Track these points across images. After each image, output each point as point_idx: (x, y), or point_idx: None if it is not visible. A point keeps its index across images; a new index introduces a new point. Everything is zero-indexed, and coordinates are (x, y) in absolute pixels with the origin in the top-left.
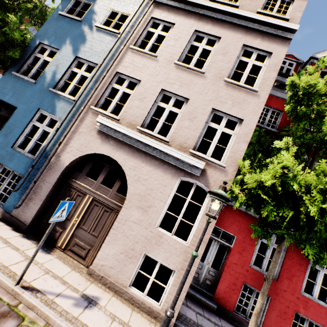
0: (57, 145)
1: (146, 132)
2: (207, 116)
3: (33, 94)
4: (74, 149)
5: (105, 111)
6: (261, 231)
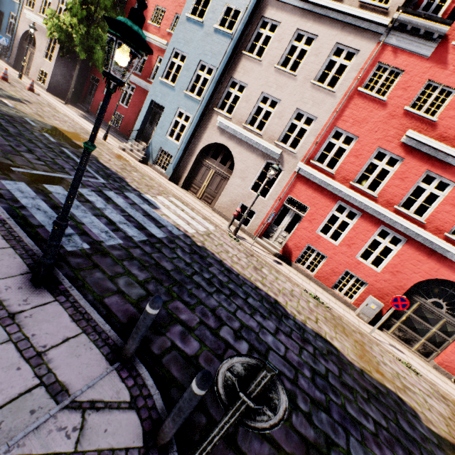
0: (16, 29)
1: (40, 15)
2: (59, 1)
3: (8, 5)
4: (22, 30)
5: (30, 8)
6: (63, 50)
